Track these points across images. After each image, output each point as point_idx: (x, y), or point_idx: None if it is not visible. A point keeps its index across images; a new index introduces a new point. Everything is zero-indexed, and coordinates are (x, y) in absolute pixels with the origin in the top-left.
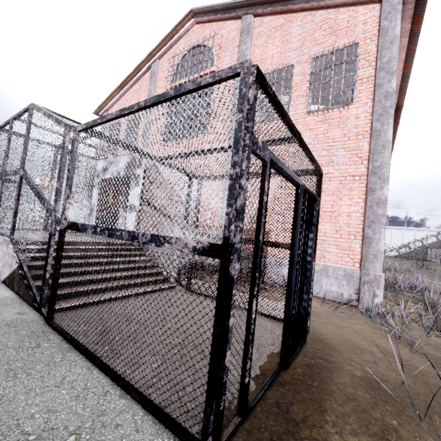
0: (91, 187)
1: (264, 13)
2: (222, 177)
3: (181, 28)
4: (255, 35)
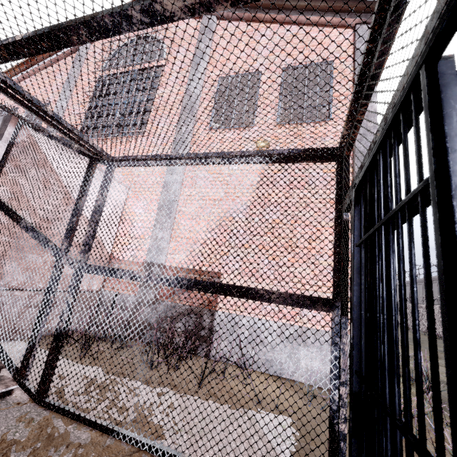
0: None
1: (229, 17)
2: (154, 160)
3: None
4: (218, 36)
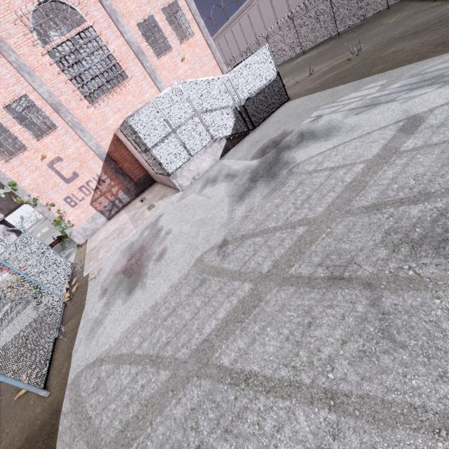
0: (35, 202)
1: None
2: None
3: None
4: None
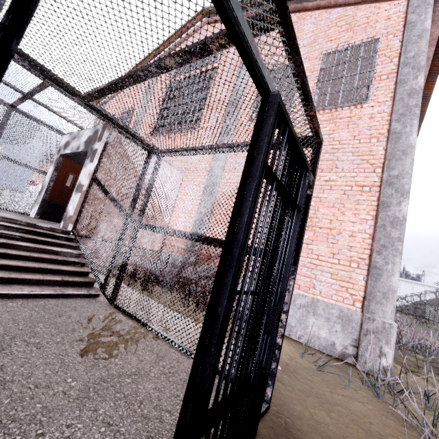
0: None
1: None
2: (186, 151)
3: (191, 27)
4: None
